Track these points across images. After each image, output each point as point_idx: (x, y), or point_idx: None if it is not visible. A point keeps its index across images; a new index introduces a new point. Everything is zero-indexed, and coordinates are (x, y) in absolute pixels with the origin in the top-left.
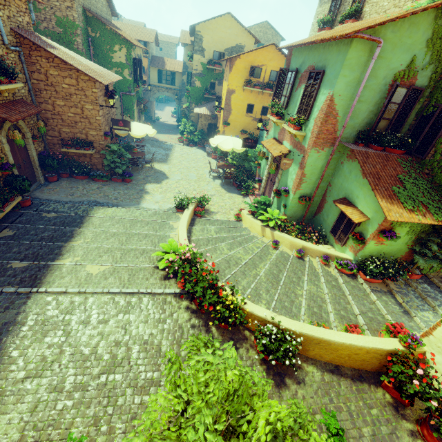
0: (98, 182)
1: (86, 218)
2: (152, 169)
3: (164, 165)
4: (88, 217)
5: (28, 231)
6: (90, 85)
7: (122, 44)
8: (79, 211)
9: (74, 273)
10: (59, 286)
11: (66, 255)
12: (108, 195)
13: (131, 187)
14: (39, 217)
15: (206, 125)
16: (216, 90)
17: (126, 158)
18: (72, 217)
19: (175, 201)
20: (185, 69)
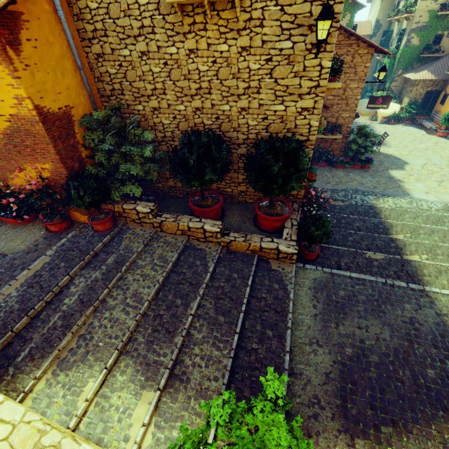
0: (339, 169)
1: (376, 209)
2: (379, 153)
3: (387, 148)
4: (377, 208)
5: (337, 219)
6: (365, 59)
7: (347, 11)
8: (357, 200)
9: (446, 275)
10: (445, 289)
11: (407, 250)
12: (362, 183)
13: (375, 174)
14: (330, 205)
15: (422, 94)
16: (441, 44)
17: (372, 141)
18: (361, 207)
19: (448, 191)
20: (376, 29)
